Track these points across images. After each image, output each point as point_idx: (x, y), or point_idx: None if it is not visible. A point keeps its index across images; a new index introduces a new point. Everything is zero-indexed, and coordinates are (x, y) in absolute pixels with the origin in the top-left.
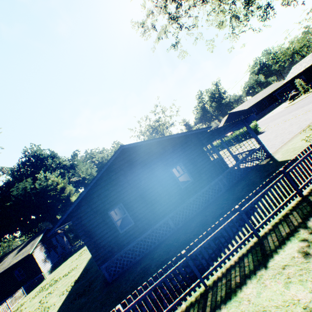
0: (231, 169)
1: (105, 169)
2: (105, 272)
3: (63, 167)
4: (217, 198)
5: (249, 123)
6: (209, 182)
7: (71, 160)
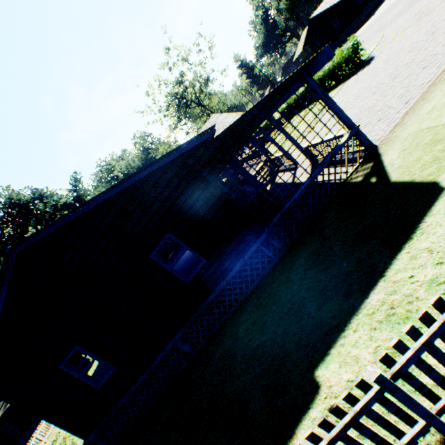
0: (286, 211)
1: (0, 308)
2: (98, 442)
3: (65, 207)
4: (263, 280)
5: (349, 34)
6: (242, 254)
7: (73, 191)
